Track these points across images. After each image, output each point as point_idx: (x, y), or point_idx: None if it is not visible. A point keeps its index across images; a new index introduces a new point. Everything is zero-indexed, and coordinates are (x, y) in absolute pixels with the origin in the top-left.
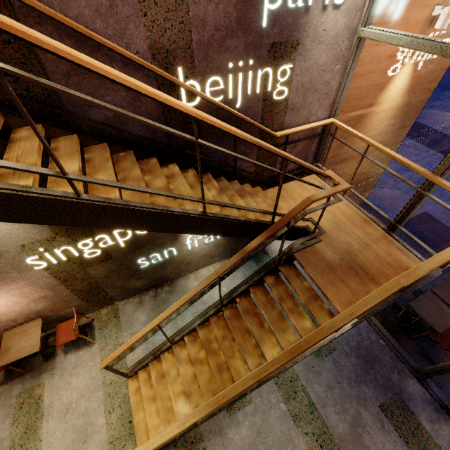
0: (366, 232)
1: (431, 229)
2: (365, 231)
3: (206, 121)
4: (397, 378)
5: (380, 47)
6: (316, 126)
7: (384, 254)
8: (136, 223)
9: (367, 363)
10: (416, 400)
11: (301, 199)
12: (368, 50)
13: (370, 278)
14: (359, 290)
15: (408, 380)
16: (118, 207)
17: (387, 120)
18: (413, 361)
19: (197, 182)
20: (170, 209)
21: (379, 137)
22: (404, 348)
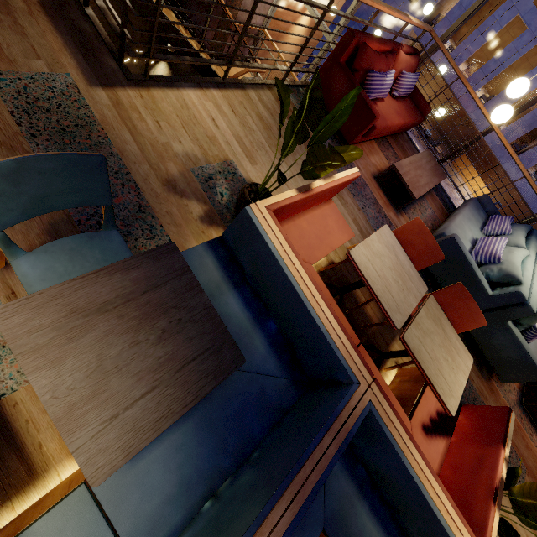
0: None
1: None
2: None
3: (221, 1)
4: None
5: None
6: (255, 28)
7: None
8: (173, 40)
9: None
10: None
11: None
12: None
13: None
14: None
15: None
16: (172, 26)
17: (294, 47)
18: None
19: (185, 33)
20: (188, 40)
21: (288, 59)
22: None
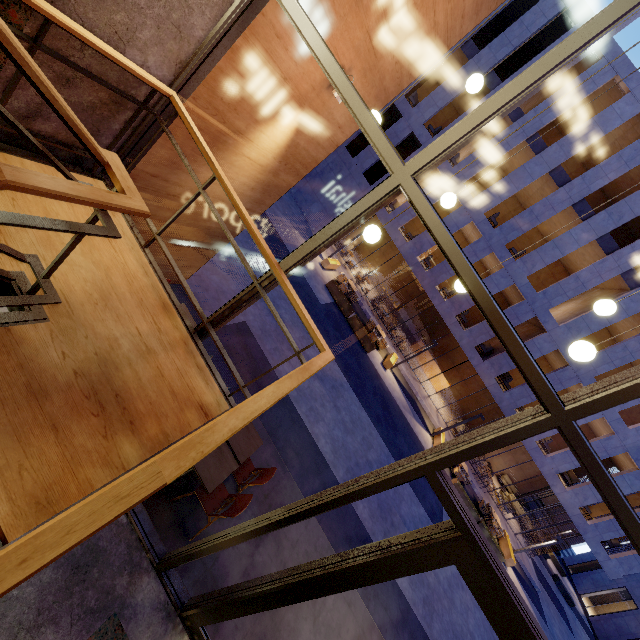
0: (158, 327)
1: (244, 344)
2: (158, 325)
3: None
4: (125, 583)
5: (281, 46)
6: (136, 72)
7: (173, 373)
8: None
9: (77, 572)
10: (143, 613)
11: (40, 210)
12: (266, 30)
13: (129, 420)
14: (90, 451)
15: (143, 579)
16: None
17: (249, 177)
18: (162, 542)
19: None
20: None
21: None
22: (156, 521)
